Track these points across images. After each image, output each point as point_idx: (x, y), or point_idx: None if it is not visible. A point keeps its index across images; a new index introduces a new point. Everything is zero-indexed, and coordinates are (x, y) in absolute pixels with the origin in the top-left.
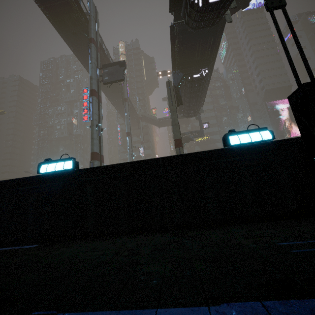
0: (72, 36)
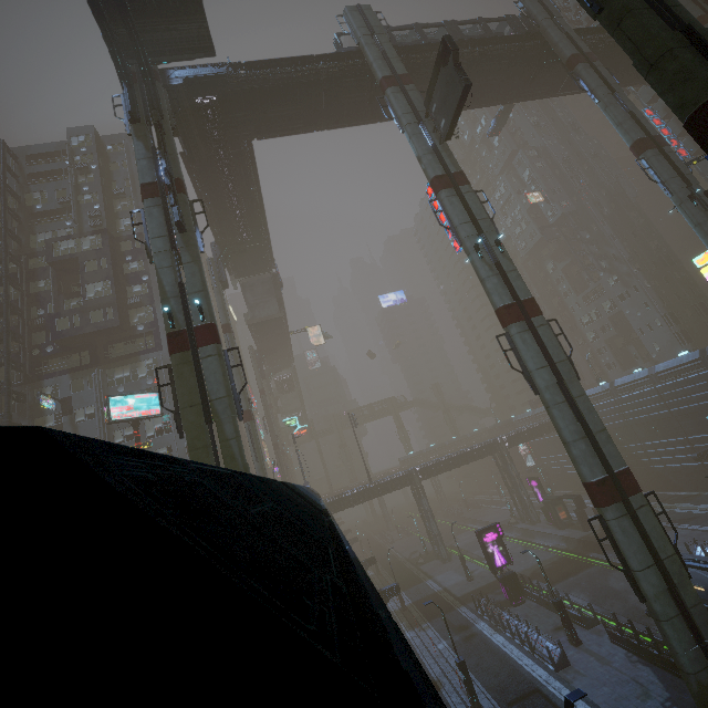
0: (375, 106)
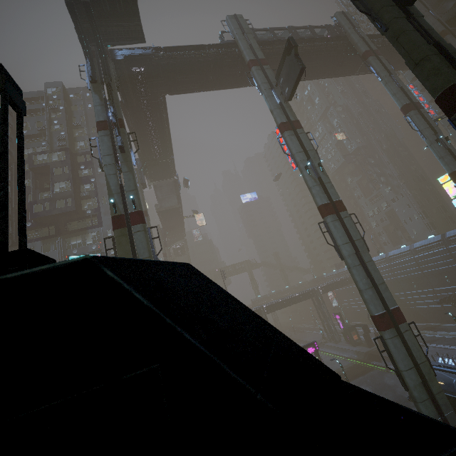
0: (244, 77)
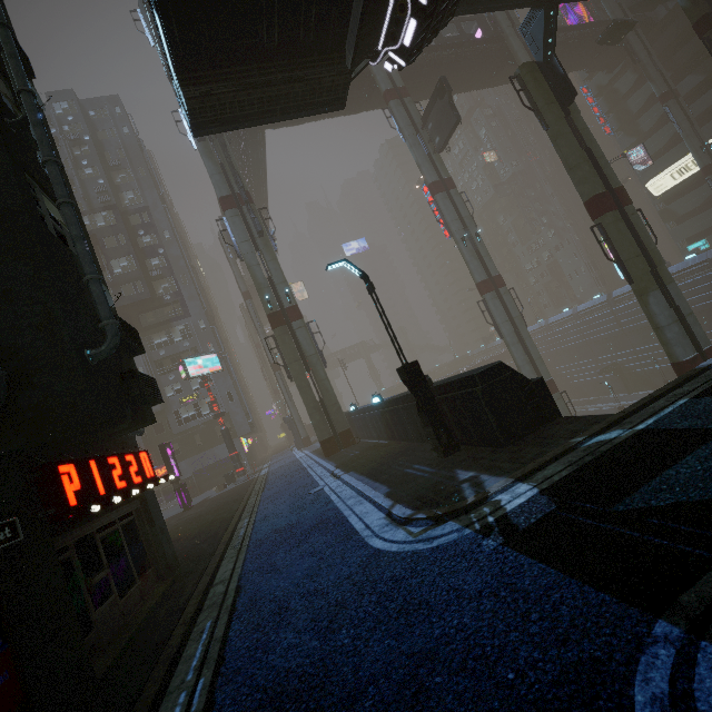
0: (370, 99)
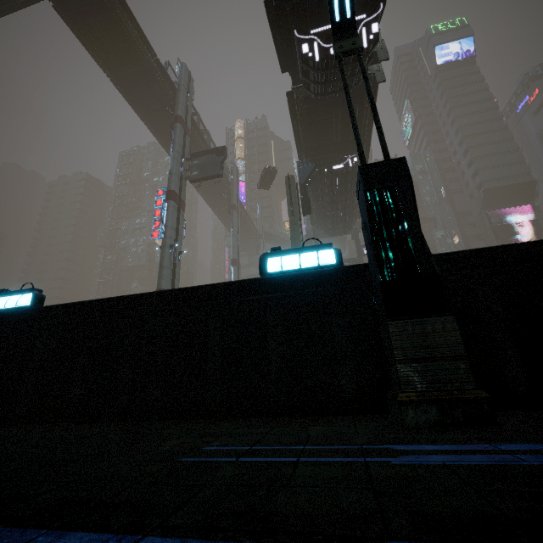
0: (153, 114)
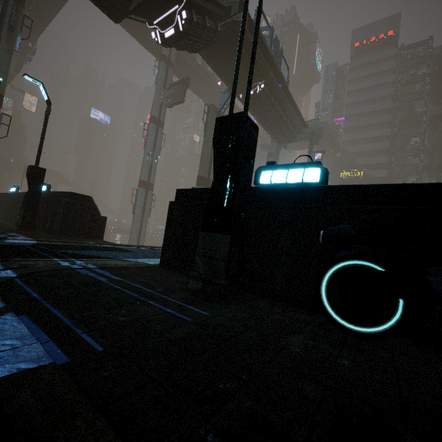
0: (156, 50)
